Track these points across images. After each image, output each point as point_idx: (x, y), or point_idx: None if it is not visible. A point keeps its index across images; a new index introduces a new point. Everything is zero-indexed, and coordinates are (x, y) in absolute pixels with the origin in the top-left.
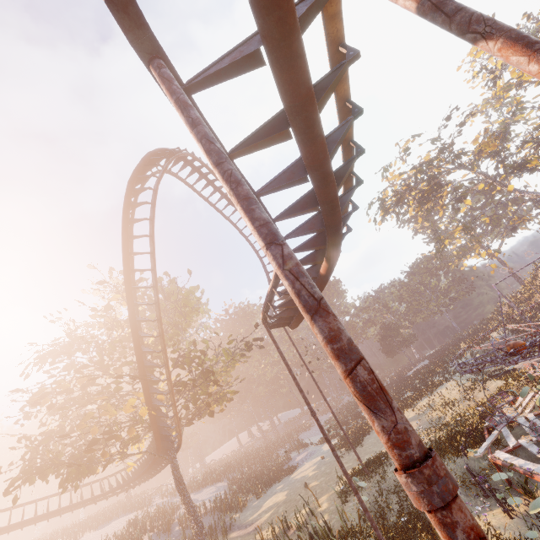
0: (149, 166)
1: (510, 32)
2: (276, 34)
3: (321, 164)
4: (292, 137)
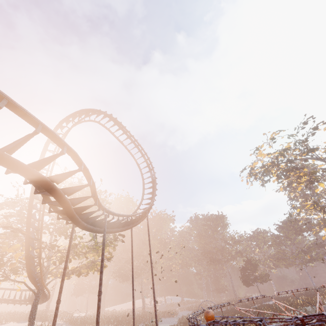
0: (75, 116)
1: None
2: None
3: None
4: None
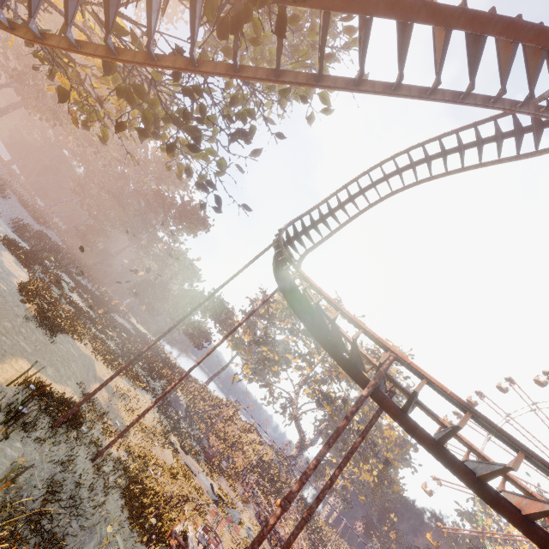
0: None
1: None
2: None
3: None
4: None
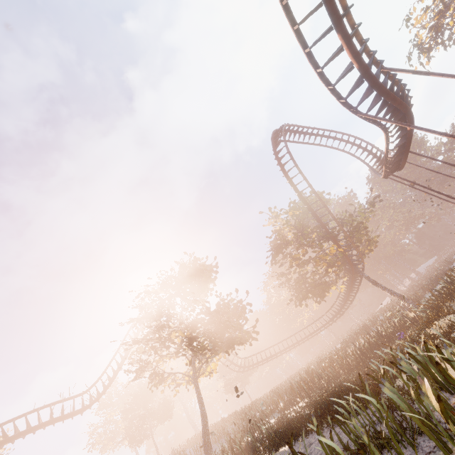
0: (278, 144)
1: (432, 74)
2: (386, 95)
3: (400, 103)
4: (390, 104)
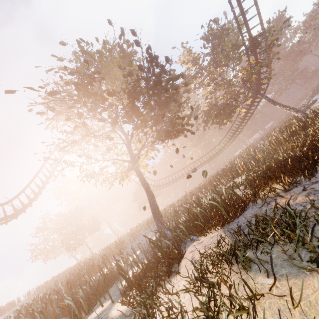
0: None
1: None
2: None
3: None
4: None
